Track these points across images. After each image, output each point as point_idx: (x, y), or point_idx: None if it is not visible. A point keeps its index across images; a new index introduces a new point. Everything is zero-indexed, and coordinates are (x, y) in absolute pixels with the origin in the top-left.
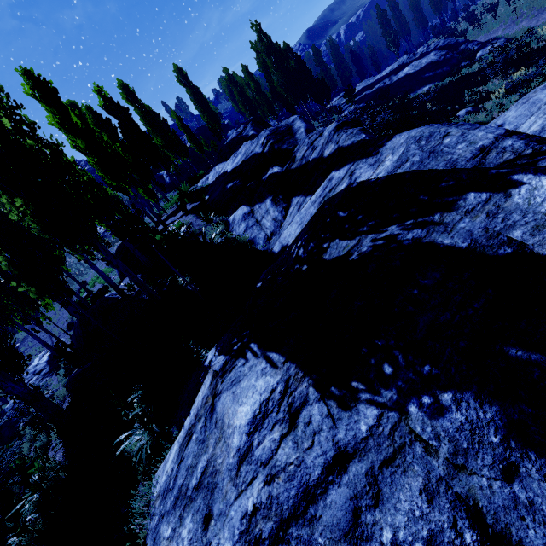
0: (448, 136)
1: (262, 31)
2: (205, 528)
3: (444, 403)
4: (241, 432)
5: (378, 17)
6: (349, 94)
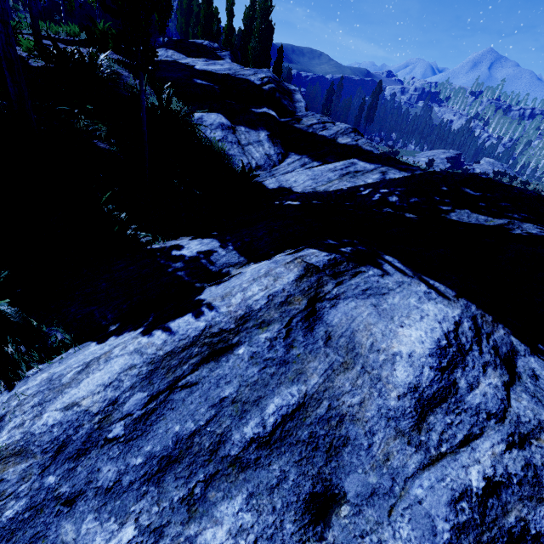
0: None
1: None
2: (314, 522)
3: None
4: (416, 364)
5: (328, 91)
6: None
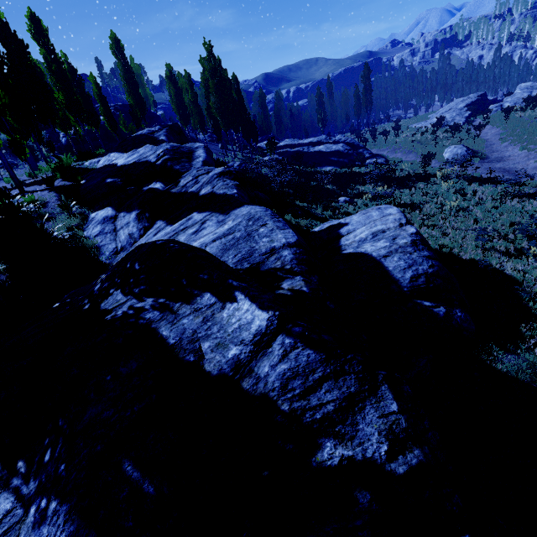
0: (265, 226)
1: (213, 54)
2: None
3: (48, 512)
4: None
5: (317, 96)
6: (271, 144)
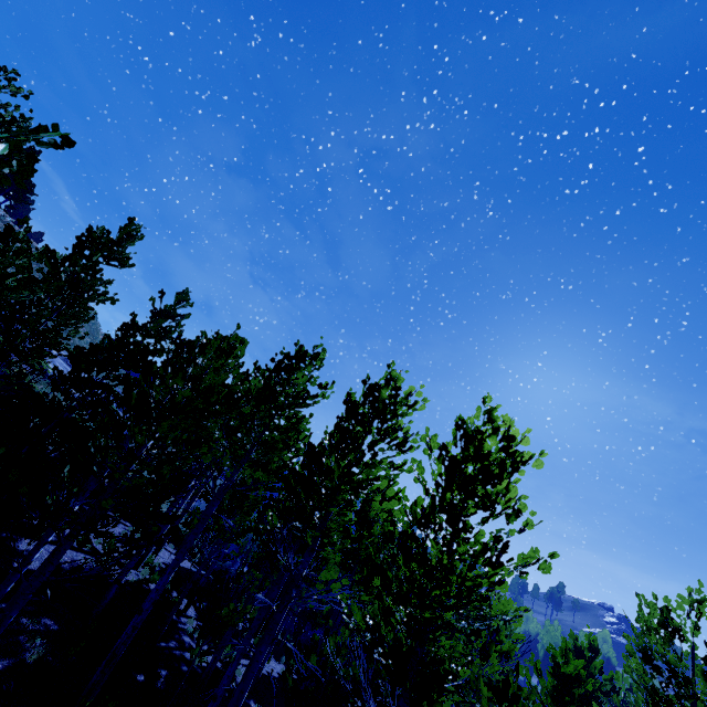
0: None
1: None
2: None
3: None
4: None
5: None
6: None
